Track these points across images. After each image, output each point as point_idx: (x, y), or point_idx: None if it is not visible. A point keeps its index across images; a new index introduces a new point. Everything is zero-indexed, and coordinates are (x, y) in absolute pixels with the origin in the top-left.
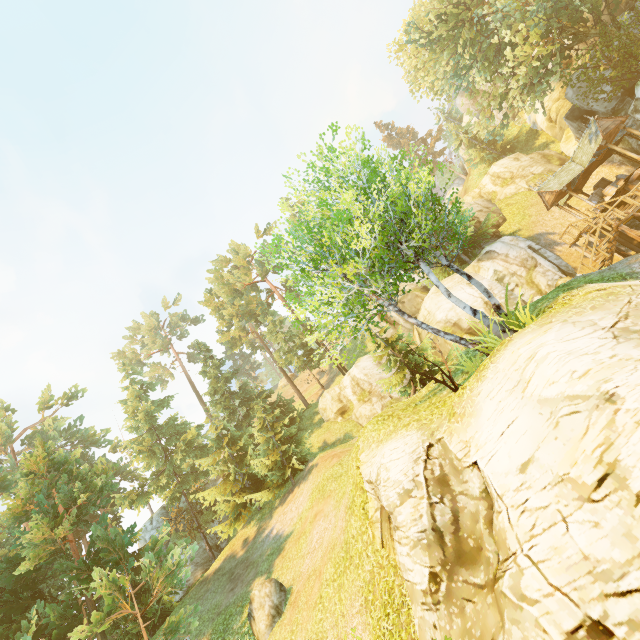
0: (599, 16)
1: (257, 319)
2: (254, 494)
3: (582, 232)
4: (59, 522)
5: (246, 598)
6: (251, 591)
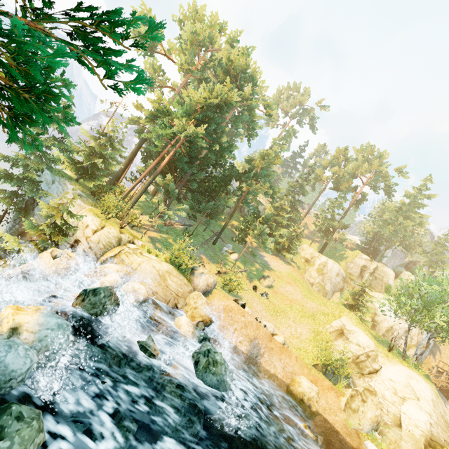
0: None
1: (336, 187)
2: None
3: (447, 372)
4: (252, 180)
5: (253, 264)
6: (255, 265)
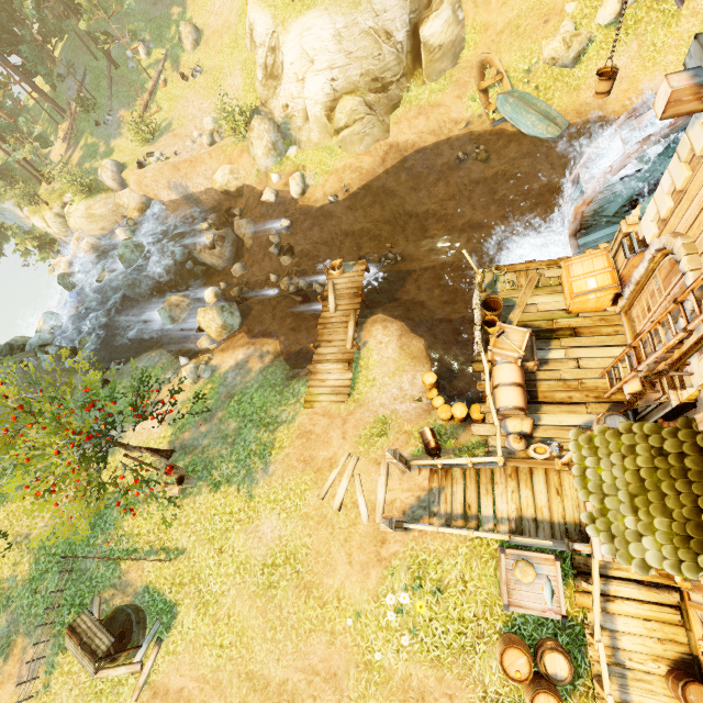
0: None
1: None
2: None
3: None
4: None
5: (170, 20)
6: (173, 16)
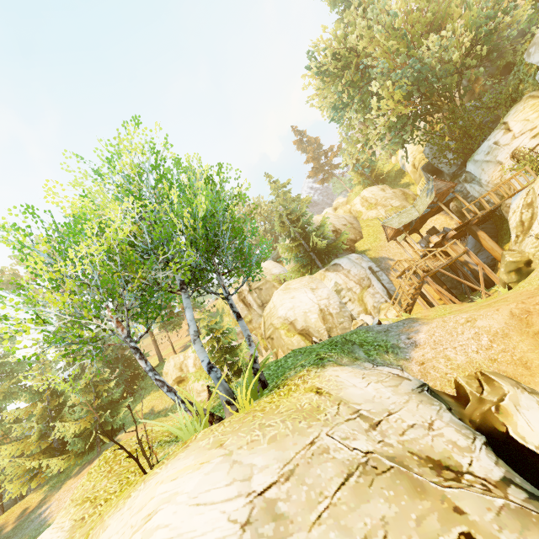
0: (451, 96)
1: None
2: (48, 461)
3: (405, 269)
4: None
5: None
6: None
